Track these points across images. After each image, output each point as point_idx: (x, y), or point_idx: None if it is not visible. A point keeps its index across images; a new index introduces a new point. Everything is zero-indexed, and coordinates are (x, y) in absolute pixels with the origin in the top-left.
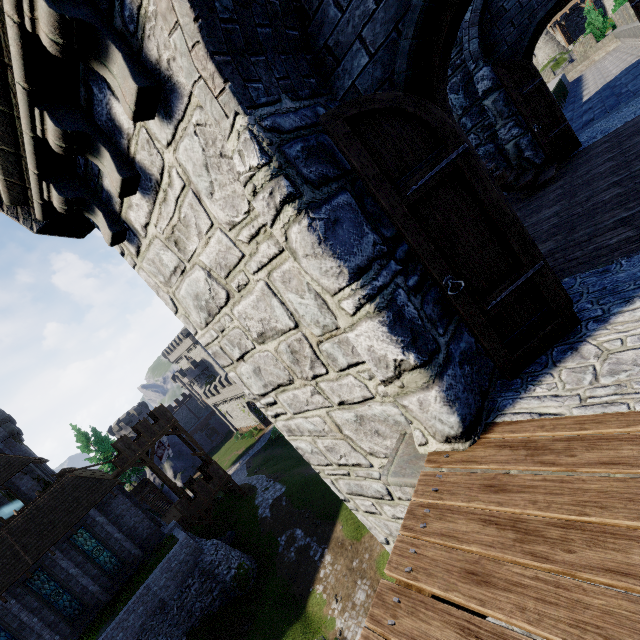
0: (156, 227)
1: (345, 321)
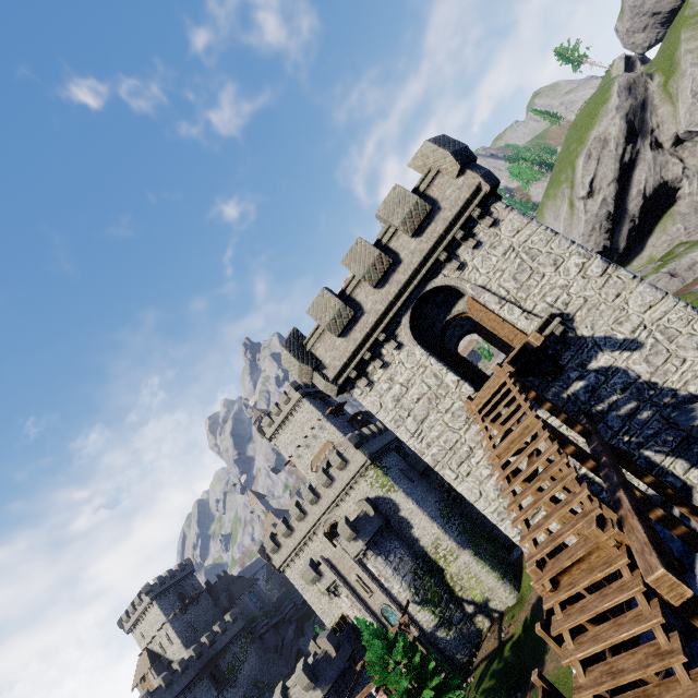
0: (384, 377)
1: (444, 375)
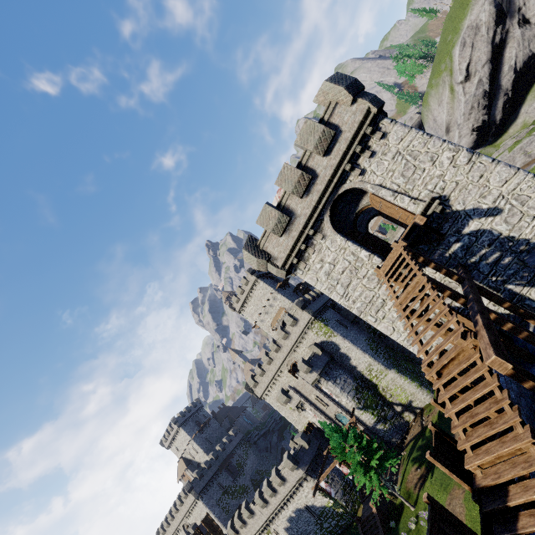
0: (317, 260)
1: (359, 253)
